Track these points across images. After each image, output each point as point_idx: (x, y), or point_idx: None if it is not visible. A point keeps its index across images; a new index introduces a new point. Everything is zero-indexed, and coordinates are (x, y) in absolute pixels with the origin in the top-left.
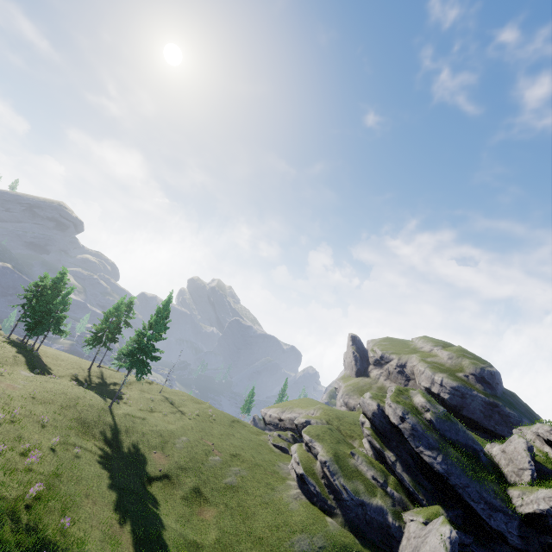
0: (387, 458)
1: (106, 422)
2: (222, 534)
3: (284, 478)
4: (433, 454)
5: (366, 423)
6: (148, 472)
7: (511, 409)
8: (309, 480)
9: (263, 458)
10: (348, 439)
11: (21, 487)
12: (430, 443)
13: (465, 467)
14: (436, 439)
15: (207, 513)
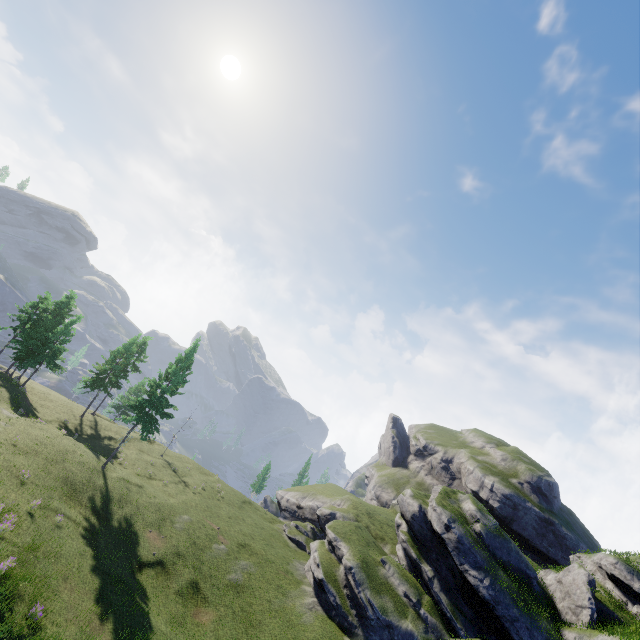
0: (424, 572)
1: (97, 486)
2: None
3: (298, 581)
4: (480, 575)
5: (402, 525)
6: (140, 555)
7: (568, 529)
8: (329, 588)
9: (276, 553)
10: (379, 542)
11: None
12: (478, 562)
13: (515, 596)
14: (485, 557)
15: (204, 616)
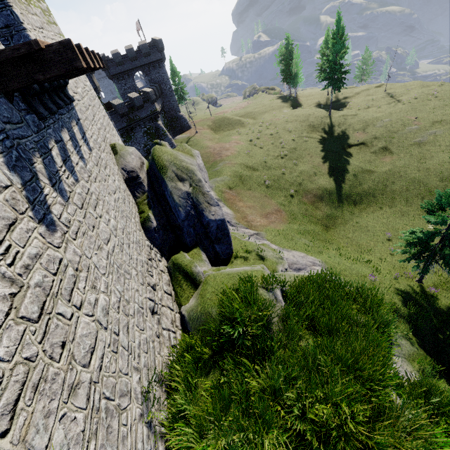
0: None
1: (325, 123)
2: (394, 167)
3: None
4: None
5: None
6: (349, 143)
7: None
8: None
9: None
10: None
11: (280, 153)
12: None
13: None
14: None
15: (388, 159)
